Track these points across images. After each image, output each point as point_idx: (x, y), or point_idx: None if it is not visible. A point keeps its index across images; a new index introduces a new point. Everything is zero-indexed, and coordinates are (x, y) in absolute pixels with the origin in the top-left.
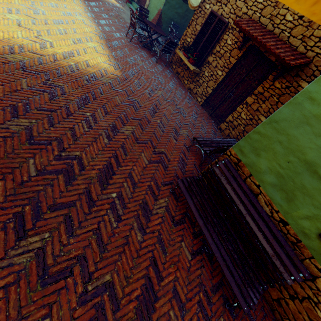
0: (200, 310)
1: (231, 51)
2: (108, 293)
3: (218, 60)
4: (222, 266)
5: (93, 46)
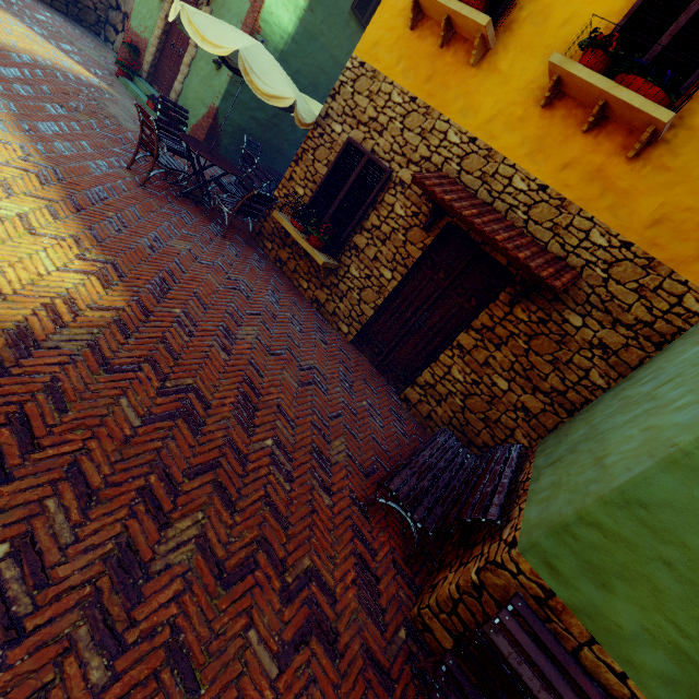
0: None
1: (408, 232)
2: None
3: (379, 245)
4: None
5: (16, 214)
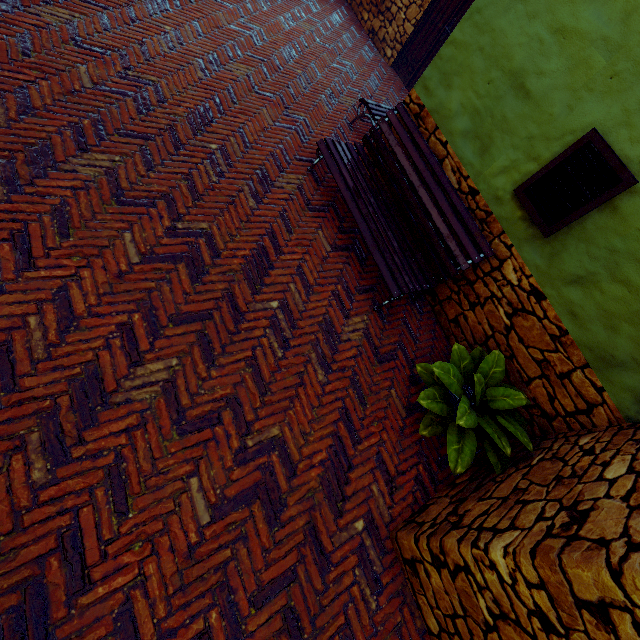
0: (334, 299)
1: None
2: (204, 239)
3: None
4: (372, 248)
5: None
